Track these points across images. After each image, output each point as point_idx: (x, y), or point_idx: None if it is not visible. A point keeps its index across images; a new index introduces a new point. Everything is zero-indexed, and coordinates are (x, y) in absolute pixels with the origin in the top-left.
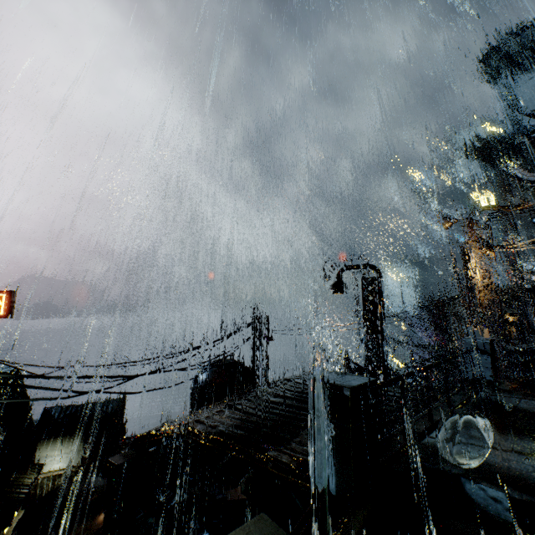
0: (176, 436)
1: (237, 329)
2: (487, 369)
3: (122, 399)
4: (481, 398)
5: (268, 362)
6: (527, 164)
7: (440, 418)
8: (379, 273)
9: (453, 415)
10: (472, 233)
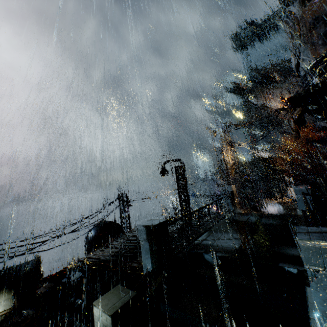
0: (77, 268)
1: (109, 203)
2: (231, 205)
3: (38, 258)
4: (225, 219)
5: (129, 219)
6: (257, 96)
7: (204, 231)
8: (183, 163)
9: (210, 229)
10: (226, 138)
